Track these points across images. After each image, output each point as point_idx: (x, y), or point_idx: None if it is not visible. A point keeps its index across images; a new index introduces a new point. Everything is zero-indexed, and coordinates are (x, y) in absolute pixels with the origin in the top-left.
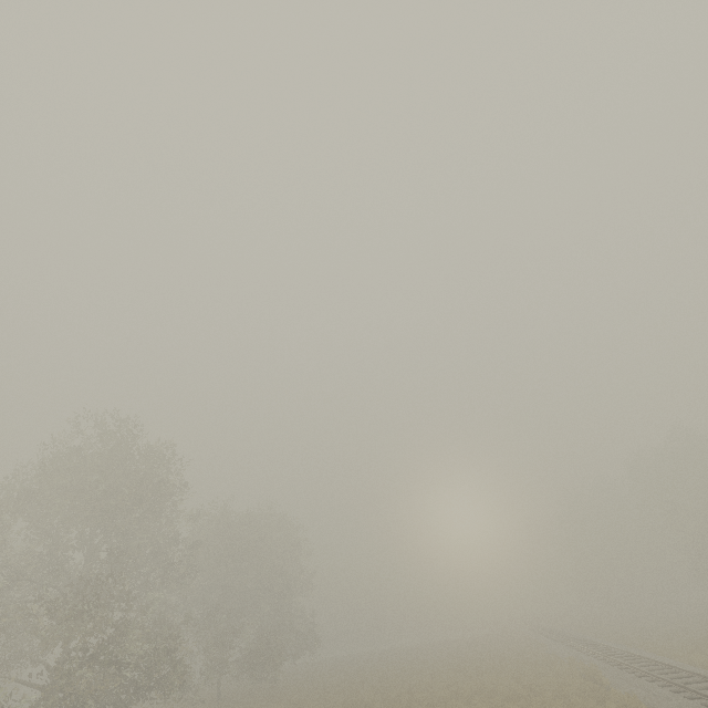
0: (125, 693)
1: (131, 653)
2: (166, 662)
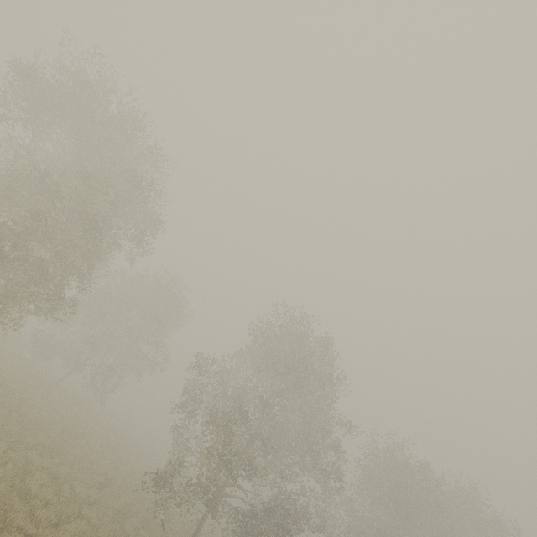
0: (244, 532)
1: (266, 506)
2: (277, 535)
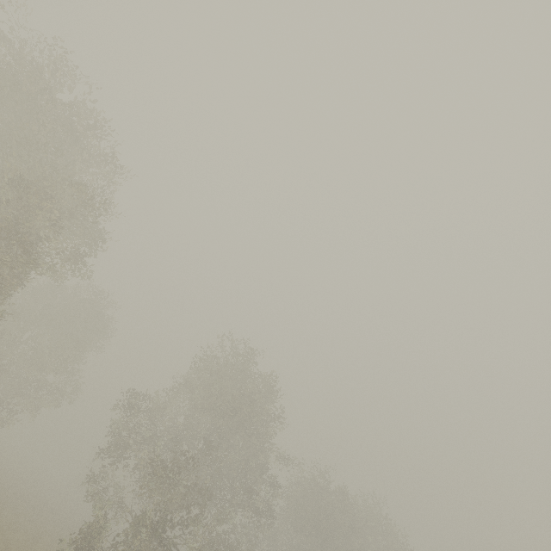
0: None
1: None
2: None
